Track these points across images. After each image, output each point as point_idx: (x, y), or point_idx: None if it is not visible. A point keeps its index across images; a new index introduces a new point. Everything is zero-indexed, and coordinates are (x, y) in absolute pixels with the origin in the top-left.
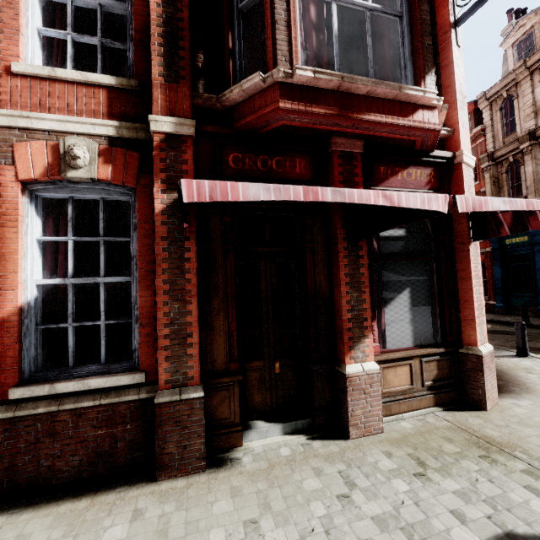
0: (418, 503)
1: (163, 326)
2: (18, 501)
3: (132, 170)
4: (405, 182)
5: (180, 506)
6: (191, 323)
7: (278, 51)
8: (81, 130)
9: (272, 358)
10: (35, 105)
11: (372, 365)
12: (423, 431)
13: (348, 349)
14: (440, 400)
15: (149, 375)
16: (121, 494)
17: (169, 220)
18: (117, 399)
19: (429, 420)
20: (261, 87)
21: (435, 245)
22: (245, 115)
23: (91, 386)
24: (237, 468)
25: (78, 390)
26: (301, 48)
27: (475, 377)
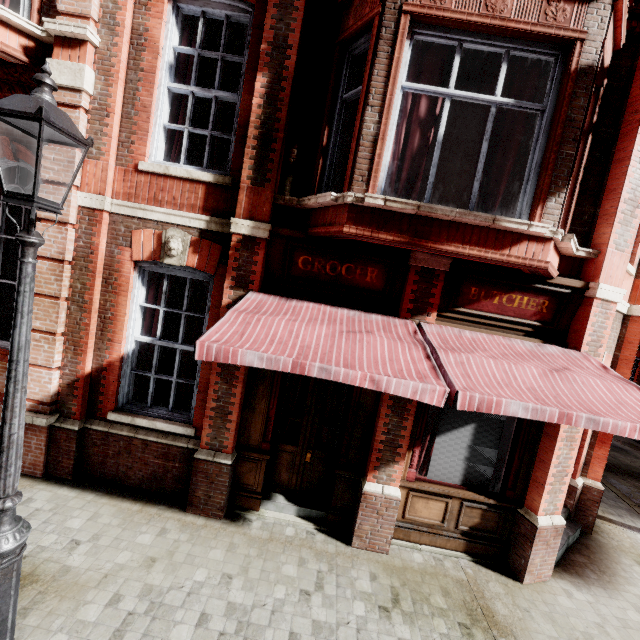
0: (361, 630)
1: (211, 400)
2: (104, 487)
3: (214, 261)
4: (503, 308)
5: (191, 540)
6: (233, 404)
7: (356, 170)
8: (180, 222)
9: (306, 447)
10: (151, 198)
11: (394, 491)
12: (428, 572)
13: (373, 468)
14: (472, 549)
15: (198, 431)
16: (160, 511)
17: None
18: (172, 442)
19: (445, 563)
20: (335, 203)
21: None
22: (319, 223)
23: (157, 426)
24: (244, 528)
25: (148, 426)
26: (396, 152)
27: (523, 545)
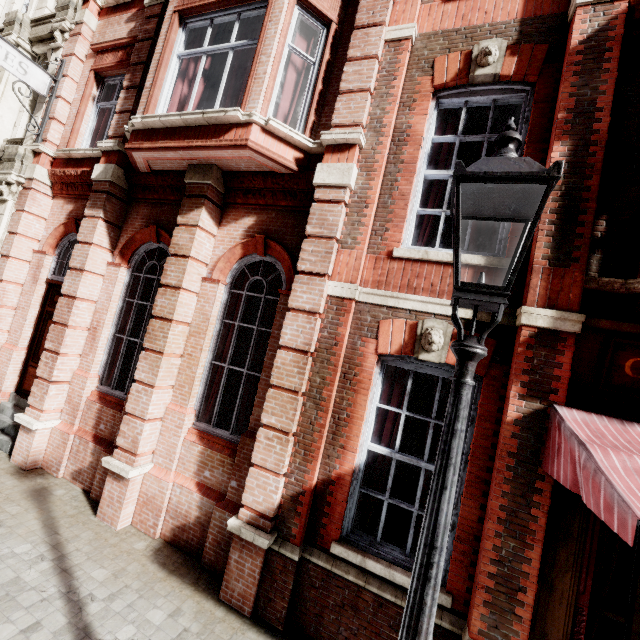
0: None
1: (489, 560)
2: None
3: (484, 359)
4: None
5: None
6: (526, 574)
7: None
8: (439, 311)
9: None
10: (404, 286)
11: None
12: None
13: None
14: None
15: (455, 601)
16: None
17: (522, 433)
18: None
19: None
20: None
21: None
22: None
23: (396, 579)
24: None
25: (383, 576)
26: None
27: None
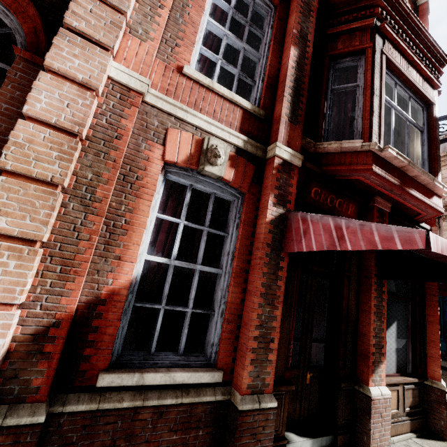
0: None
1: (254, 327)
2: None
3: (248, 179)
4: None
5: None
6: (274, 328)
7: (373, 130)
8: (220, 134)
9: (306, 368)
10: (191, 103)
11: (386, 390)
12: None
13: (371, 372)
14: (413, 426)
15: (224, 374)
16: None
17: (274, 230)
18: (197, 399)
19: None
20: (356, 149)
21: (412, 291)
22: (334, 163)
23: (176, 380)
24: None
25: (163, 383)
26: None
27: (438, 409)
